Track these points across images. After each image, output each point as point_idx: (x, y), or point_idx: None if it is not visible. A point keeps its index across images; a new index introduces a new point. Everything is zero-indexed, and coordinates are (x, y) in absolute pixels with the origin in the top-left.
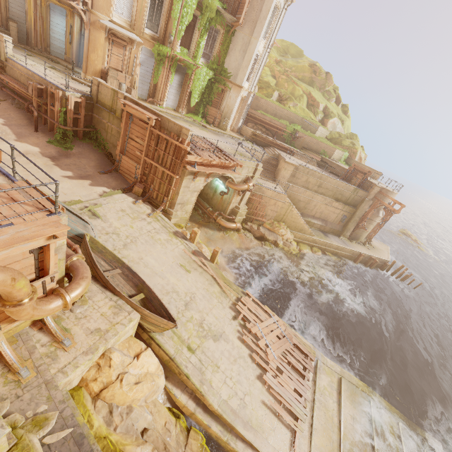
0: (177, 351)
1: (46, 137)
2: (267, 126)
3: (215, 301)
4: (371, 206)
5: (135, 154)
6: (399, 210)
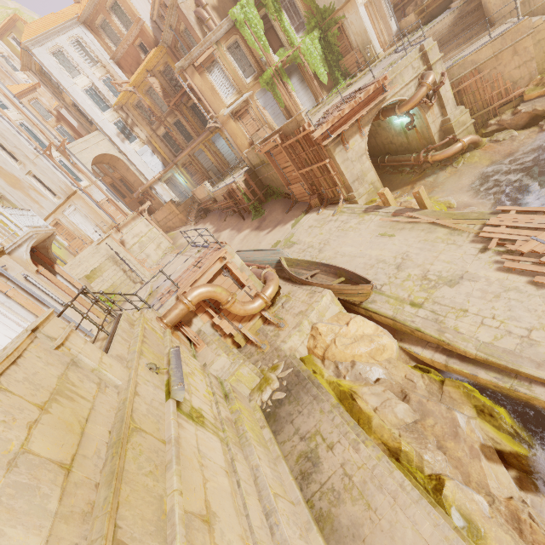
0: (396, 311)
1: (249, 219)
2: None
3: (441, 247)
4: None
5: (294, 177)
6: None
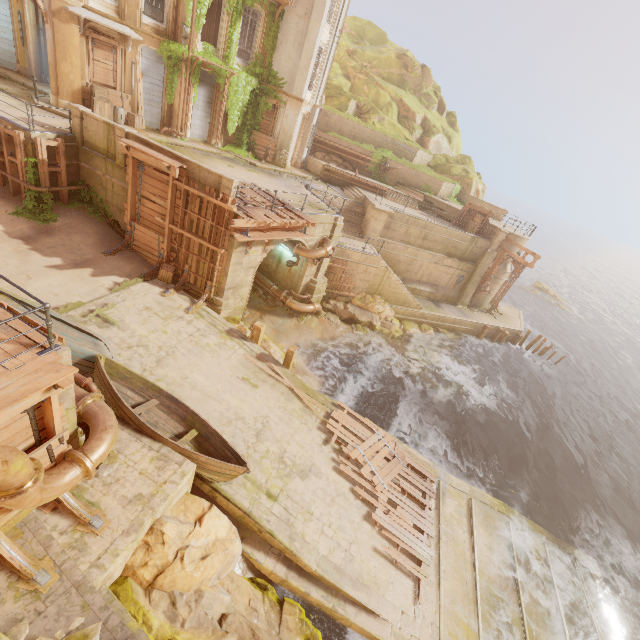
0: (253, 502)
1: (9, 206)
2: (344, 154)
3: (296, 423)
4: (496, 260)
5: (154, 220)
6: (532, 263)
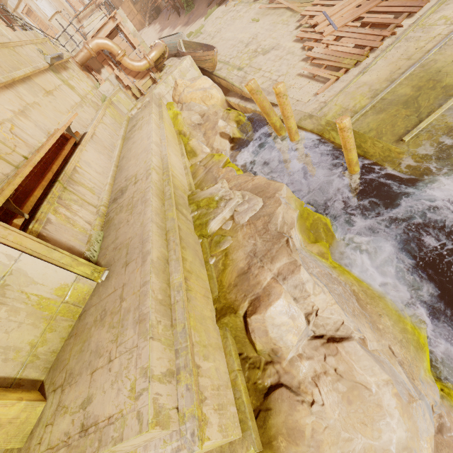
0: (228, 74)
1: (183, 15)
2: None
3: (278, 27)
4: None
5: None
6: None
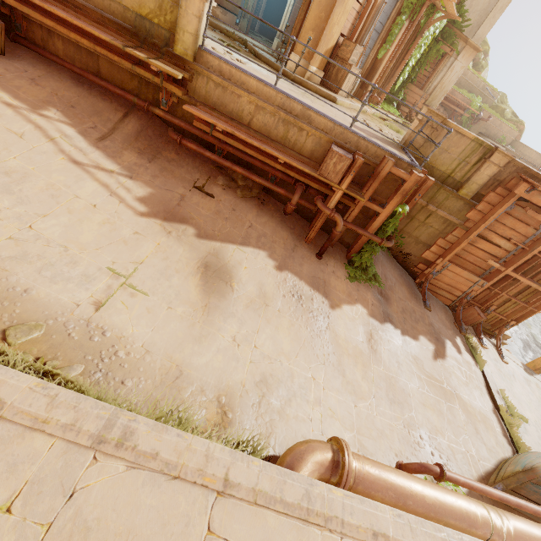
0: None
1: (338, 264)
2: (447, 103)
3: None
4: None
5: (475, 260)
6: None
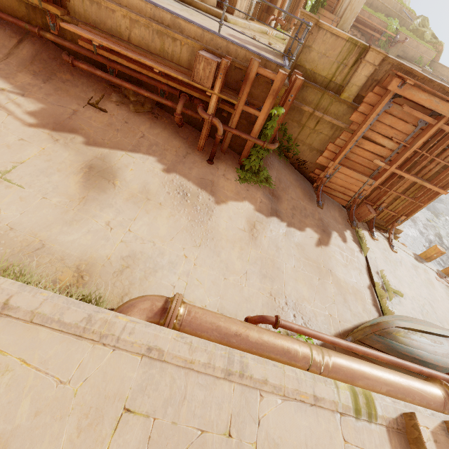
0: None
1: (229, 169)
2: (364, 28)
3: None
4: None
5: (363, 162)
6: None
